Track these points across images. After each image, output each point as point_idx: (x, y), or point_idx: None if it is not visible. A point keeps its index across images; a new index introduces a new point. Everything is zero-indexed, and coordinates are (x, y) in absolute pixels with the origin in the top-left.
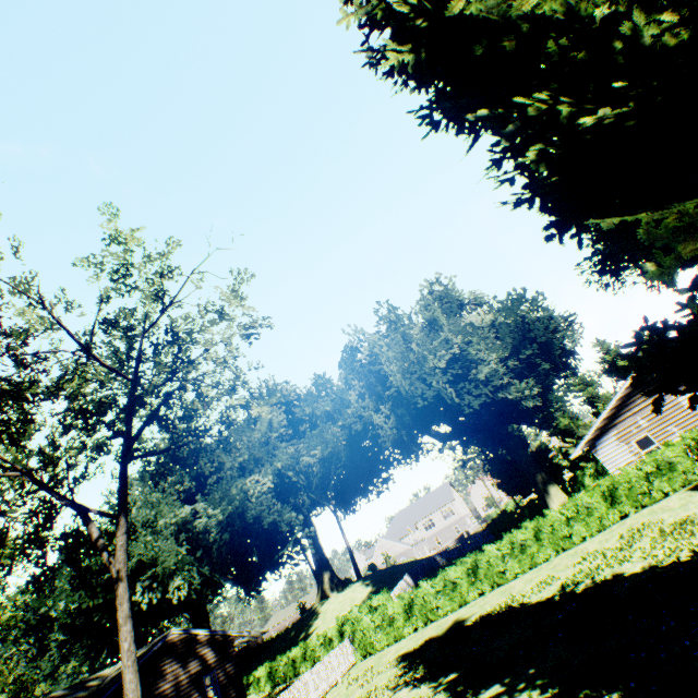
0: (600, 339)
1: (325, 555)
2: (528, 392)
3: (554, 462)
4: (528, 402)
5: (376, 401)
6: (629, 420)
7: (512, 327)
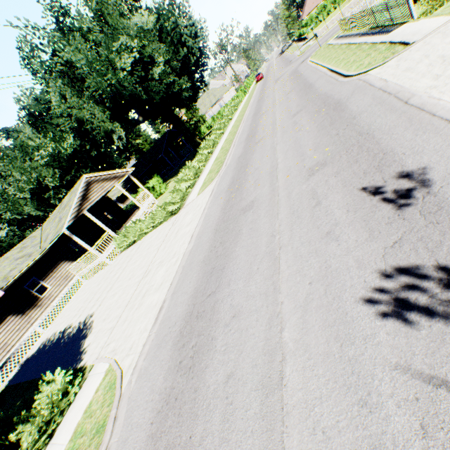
0: None
1: None
2: None
3: None
4: None
5: None
6: None
7: (64, 156)
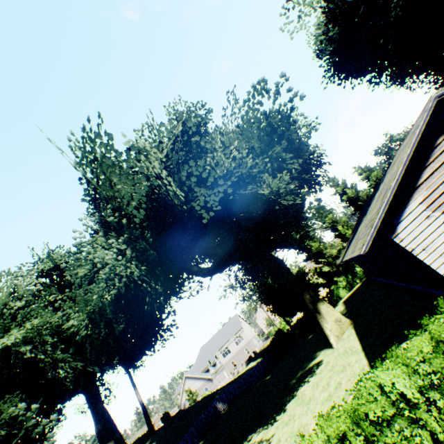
0: (331, 178)
1: (109, 423)
2: (284, 186)
3: (311, 283)
4: (286, 202)
5: (116, 239)
6: (440, 174)
7: (258, 134)
